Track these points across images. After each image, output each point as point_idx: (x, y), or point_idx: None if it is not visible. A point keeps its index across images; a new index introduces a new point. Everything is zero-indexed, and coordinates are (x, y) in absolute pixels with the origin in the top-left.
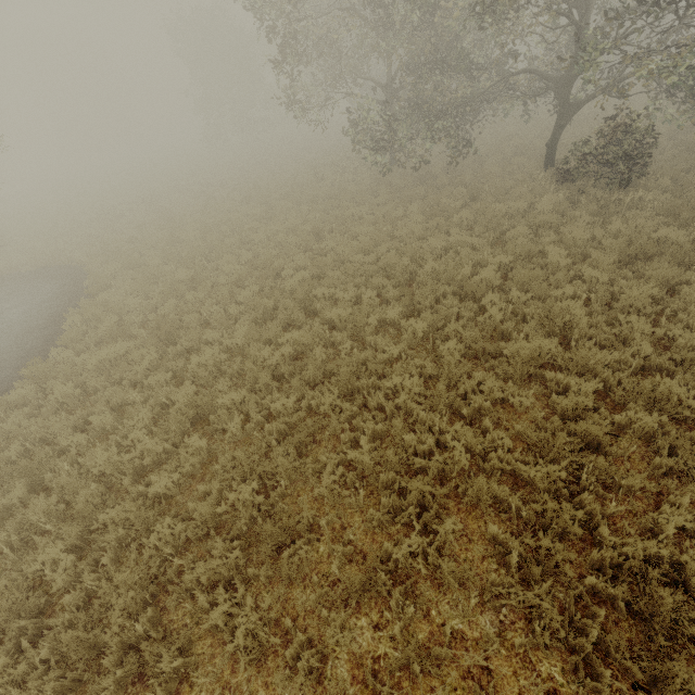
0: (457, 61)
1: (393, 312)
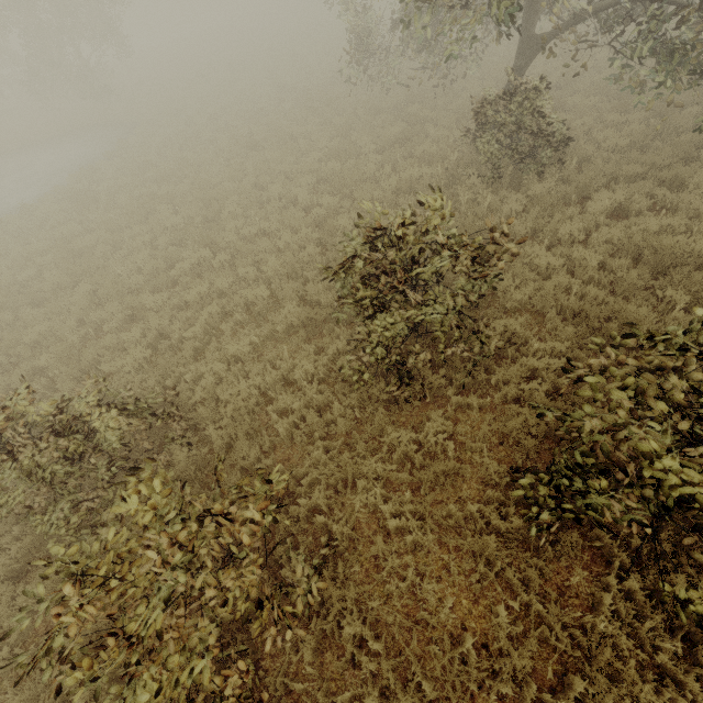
0: None
1: (161, 240)
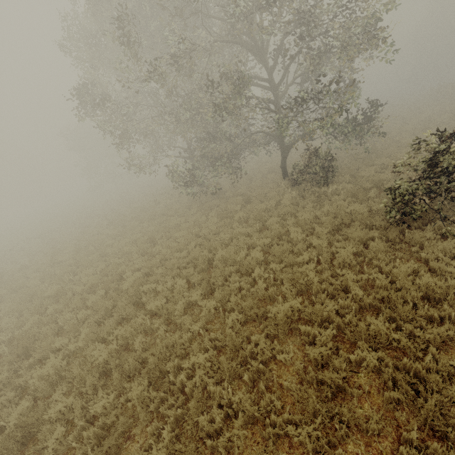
0: (220, 133)
1: (195, 295)
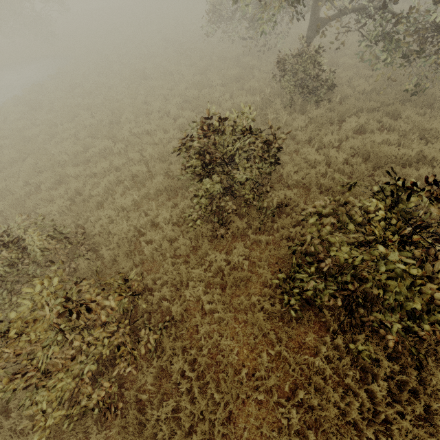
0: None
1: (81, 134)
